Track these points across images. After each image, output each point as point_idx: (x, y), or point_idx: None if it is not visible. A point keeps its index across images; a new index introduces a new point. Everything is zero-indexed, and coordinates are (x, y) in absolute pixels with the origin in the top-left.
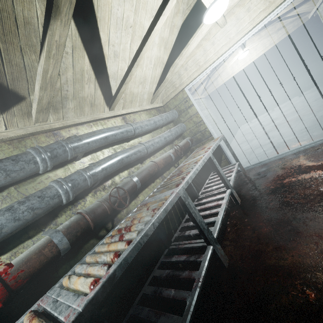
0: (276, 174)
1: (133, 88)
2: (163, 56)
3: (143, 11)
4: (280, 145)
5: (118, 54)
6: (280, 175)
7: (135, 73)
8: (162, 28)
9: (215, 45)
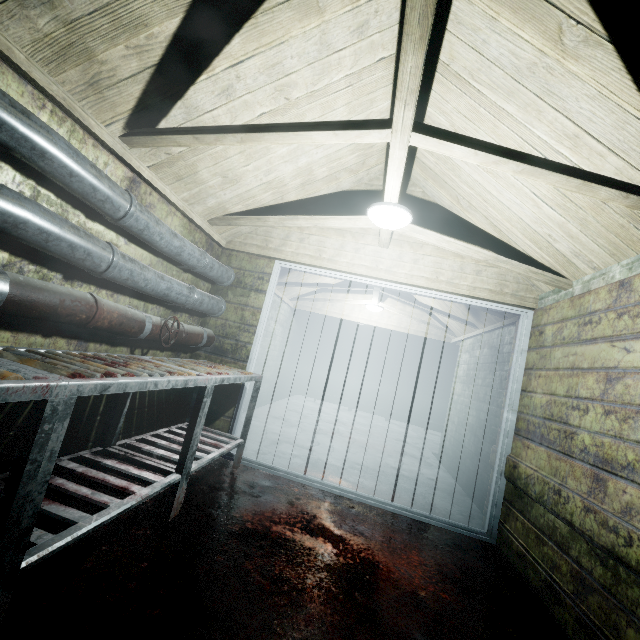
0: (274, 506)
1: (205, 167)
2: (292, 190)
3: (319, 110)
4: (319, 463)
5: (234, 97)
6: (278, 512)
7: (230, 154)
8: (322, 161)
9: (358, 254)
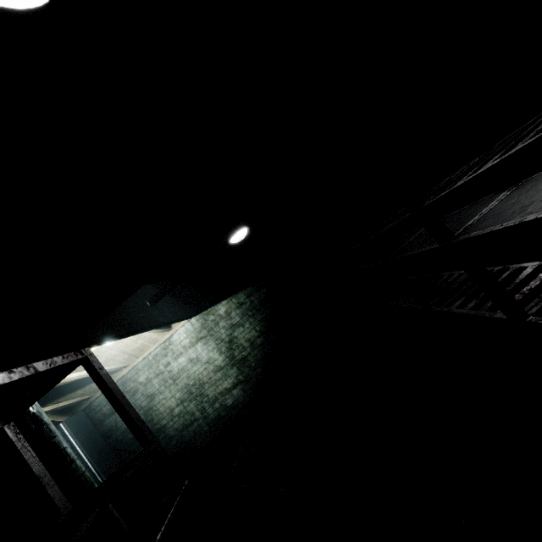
0: None
1: None
2: None
3: None
4: None
5: None
6: None
7: None
8: None
9: None
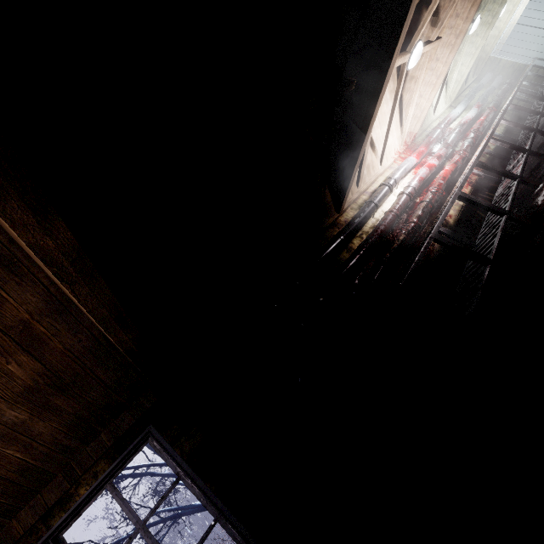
0: None
1: None
2: None
3: None
4: None
5: None
6: None
7: None
8: None
9: (501, 21)
